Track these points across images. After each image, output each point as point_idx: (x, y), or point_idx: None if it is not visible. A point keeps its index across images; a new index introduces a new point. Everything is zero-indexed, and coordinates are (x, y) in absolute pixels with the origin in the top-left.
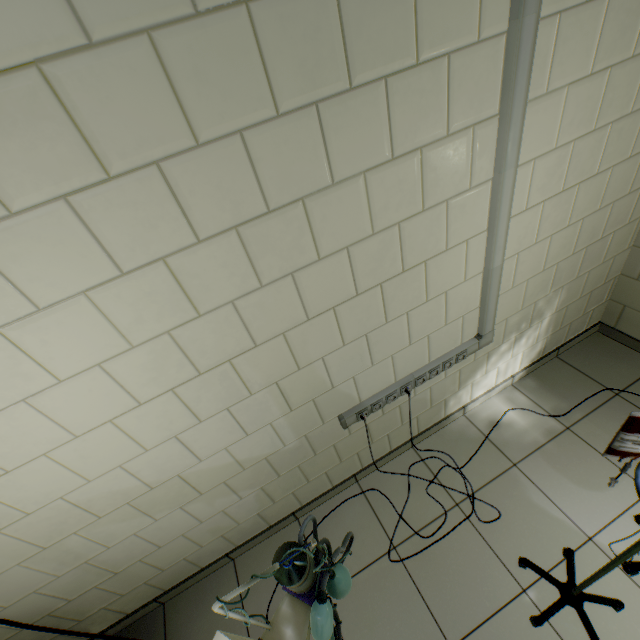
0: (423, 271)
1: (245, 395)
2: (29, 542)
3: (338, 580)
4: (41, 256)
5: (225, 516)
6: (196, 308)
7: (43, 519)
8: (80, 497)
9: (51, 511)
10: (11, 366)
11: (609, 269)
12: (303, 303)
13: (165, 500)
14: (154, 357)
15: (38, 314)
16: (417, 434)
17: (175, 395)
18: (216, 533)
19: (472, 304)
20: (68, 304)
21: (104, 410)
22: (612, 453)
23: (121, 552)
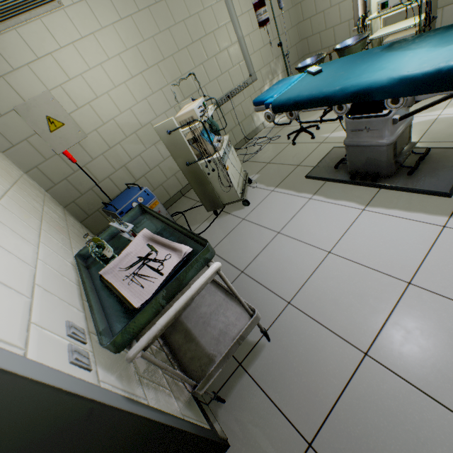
0: (214, 37)
1: (166, 84)
2: (105, 142)
3: (213, 120)
4: (102, 9)
5: (173, 161)
6: (143, 37)
7: (109, 130)
8: (119, 122)
9: (111, 126)
10: (97, 49)
11: (297, 52)
12: (175, 43)
13: (148, 137)
14: (134, 56)
15: (102, 30)
16: (246, 136)
17: (143, 76)
18: (172, 172)
19: (240, 58)
20: (109, 28)
21: (122, 77)
22: (260, 26)
23: (136, 166)
